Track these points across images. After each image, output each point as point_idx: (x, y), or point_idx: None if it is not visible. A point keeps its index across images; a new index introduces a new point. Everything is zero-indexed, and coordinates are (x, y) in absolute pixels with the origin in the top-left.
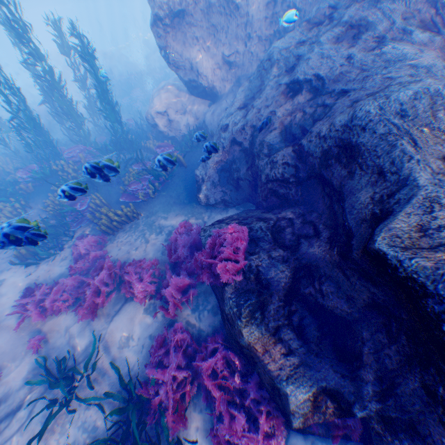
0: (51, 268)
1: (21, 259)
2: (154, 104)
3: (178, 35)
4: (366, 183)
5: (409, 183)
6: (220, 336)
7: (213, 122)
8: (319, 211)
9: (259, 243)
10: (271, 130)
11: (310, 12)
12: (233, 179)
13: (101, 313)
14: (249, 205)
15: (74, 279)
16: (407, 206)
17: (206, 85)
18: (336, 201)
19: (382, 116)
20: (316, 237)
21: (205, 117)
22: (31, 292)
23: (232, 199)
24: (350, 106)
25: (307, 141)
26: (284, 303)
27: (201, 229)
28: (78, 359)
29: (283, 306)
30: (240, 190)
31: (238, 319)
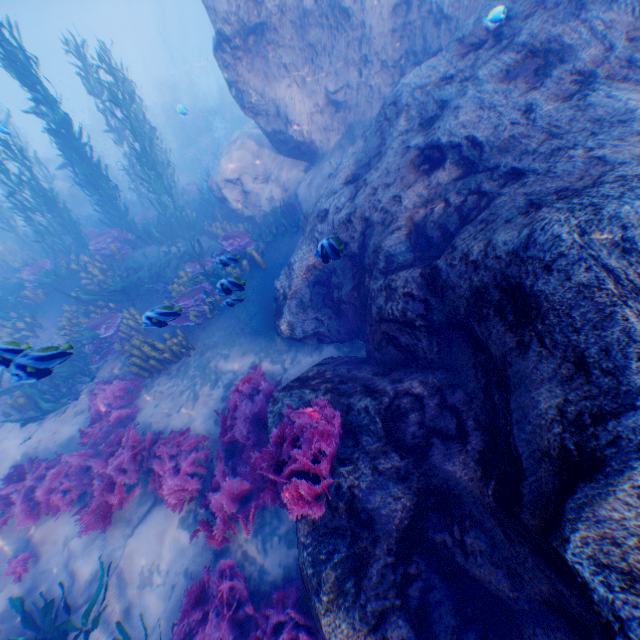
0: (59, 427)
1: (19, 409)
2: (221, 168)
3: (256, 63)
4: (552, 374)
5: (639, 403)
6: (292, 592)
7: (308, 196)
8: (467, 387)
9: (360, 439)
10: (392, 228)
11: (465, 20)
12: (332, 300)
13: (119, 518)
14: (358, 342)
15: (84, 456)
16: (637, 463)
17: (300, 139)
18: (495, 384)
19: (587, 250)
20: (458, 440)
21: (297, 188)
22: (23, 471)
23: (331, 331)
24: (526, 213)
25: (448, 265)
26: (397, 561)
27: (271, 399)
28: (76, 599)
29: (396, 567)
30: (344, 318)
31: (314, 593)
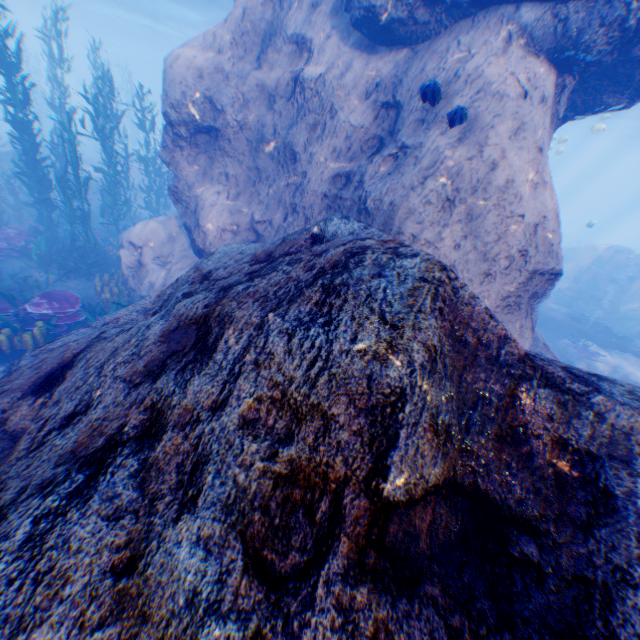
0: None
1: None
2: (135, 230)
3: (200, 156)
4: None
5: None
6: None
7: None
8: None
9: None
10: None
11: (380, 223)
12: None
13: None
14: None
15: None
16: None
17: (202, 245)
18: None
19: None
20: None
21: None
22: None
23: None
24: None
25: None
26: None
27: None
28: None
29: None
30: None
31: None
